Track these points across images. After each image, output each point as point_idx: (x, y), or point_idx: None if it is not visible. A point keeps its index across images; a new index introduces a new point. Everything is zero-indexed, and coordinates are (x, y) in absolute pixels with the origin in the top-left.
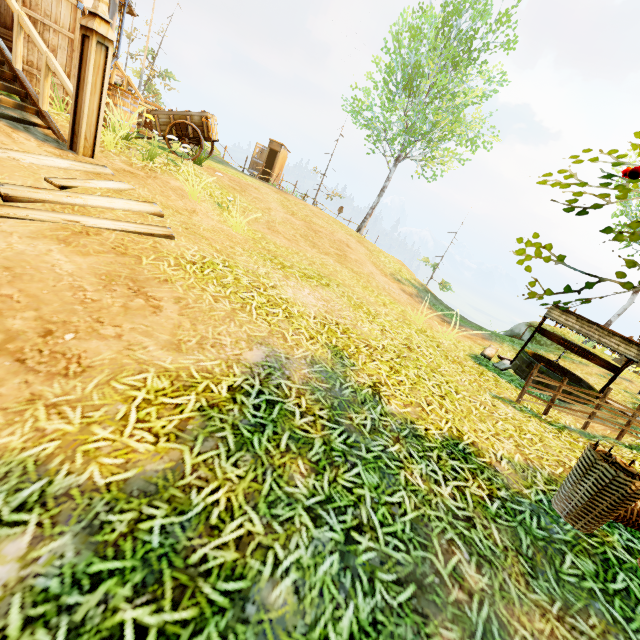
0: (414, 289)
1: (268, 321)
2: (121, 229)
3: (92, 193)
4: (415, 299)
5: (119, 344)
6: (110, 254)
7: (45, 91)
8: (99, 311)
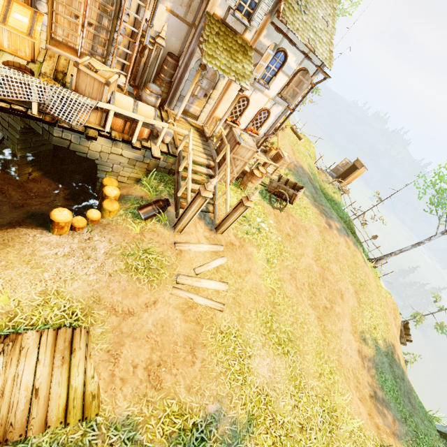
0: (373, 351)
1: (231, 385)
2: (205, 305)
3: (206, 276)
4: (364, 363)
5: (174, 379)
6: (194, 323)
7: (220, 198)
8: (176, 358)
